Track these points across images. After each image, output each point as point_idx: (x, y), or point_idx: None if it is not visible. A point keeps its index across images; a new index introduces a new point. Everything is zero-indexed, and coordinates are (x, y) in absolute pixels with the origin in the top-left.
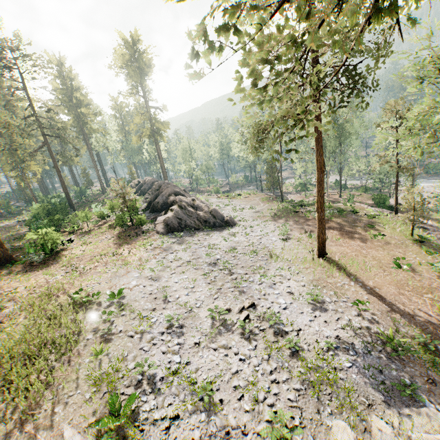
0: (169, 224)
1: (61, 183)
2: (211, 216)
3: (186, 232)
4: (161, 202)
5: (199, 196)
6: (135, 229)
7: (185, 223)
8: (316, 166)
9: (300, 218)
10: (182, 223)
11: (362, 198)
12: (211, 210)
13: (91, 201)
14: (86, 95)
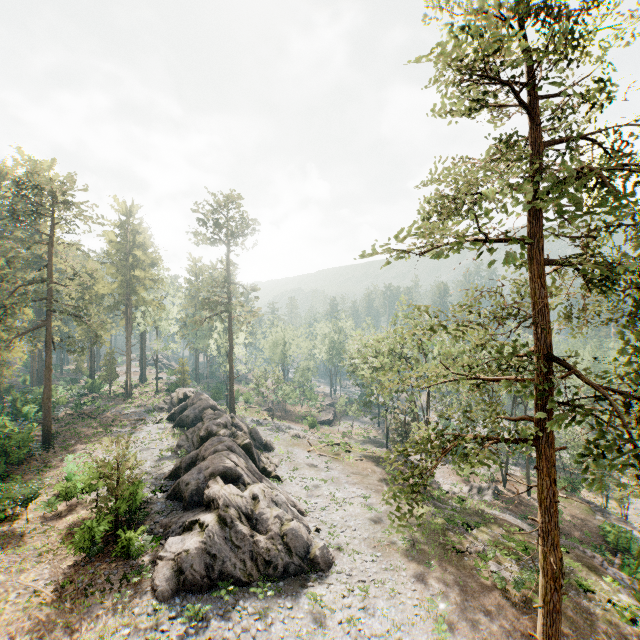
0: (184, 570)
1: (45, 389)
2: (282, 547)
3: (218, 596)
4: (193, 486)
5: (278, 438)
6: (113, 560)
7: (221, 566)
8: (542, 566)
9: (468, 579)
10: (215, 567)
11: (572, 508)
12: (285, 530)
13: (96, 414)
14: (150, 255)
